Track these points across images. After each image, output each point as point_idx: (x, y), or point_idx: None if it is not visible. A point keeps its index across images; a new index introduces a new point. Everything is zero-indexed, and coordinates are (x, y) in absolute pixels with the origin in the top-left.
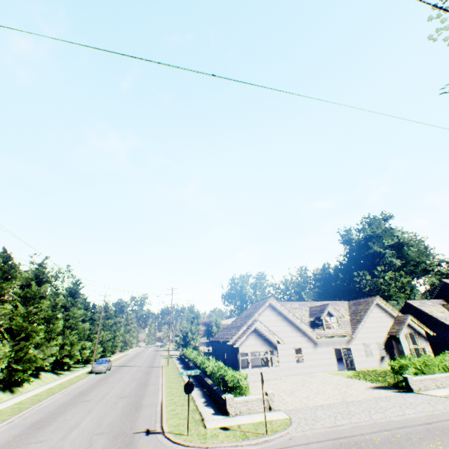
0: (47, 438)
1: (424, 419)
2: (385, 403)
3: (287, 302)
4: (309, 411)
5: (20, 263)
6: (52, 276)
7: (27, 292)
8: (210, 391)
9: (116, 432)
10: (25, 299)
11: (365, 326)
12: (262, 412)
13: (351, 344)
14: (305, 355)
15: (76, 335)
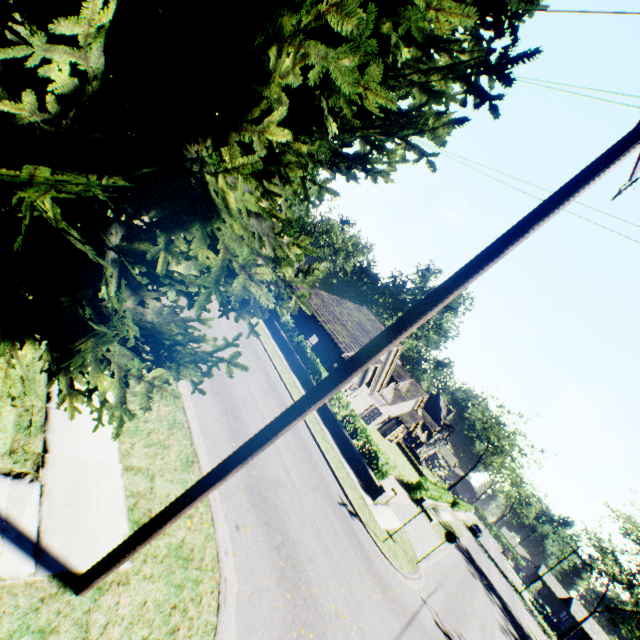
0: (276, 472)
1: (446, 565)
2: (421, 525)
3: None
4: (402, 518)
5: None
6: None
7: None
8: (325, 415)
9: (325, 493)
10: None
11: (399, 404)
12: (385, 506)
13: (382, 407)
14: (359, 395)
15: None
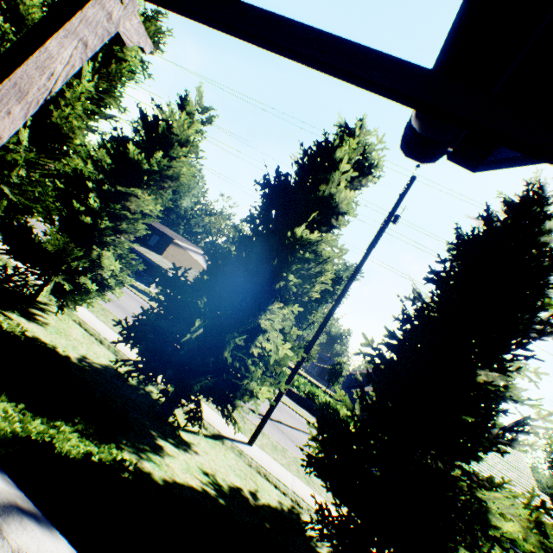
0: None
1: None
2: None
3: None
4: None
5: None
6: None
7: None
8: None
9: None
10: None
11: None
12: None
13: None
14: None
15: None
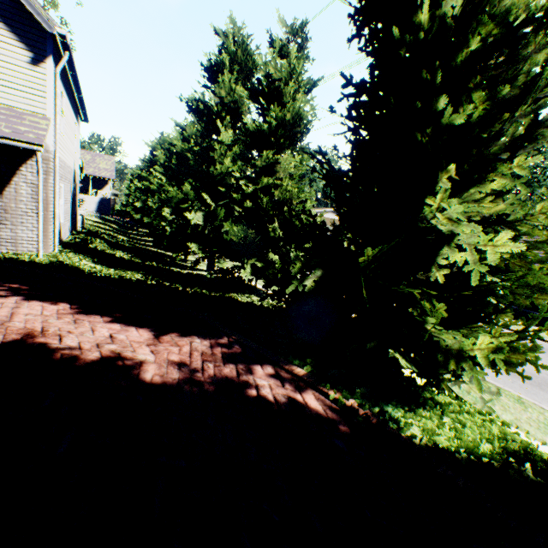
0: None
1: None
2: None
3: None
4: None
5: None
6: None
7: None
8: None
9: None
10: None
11: None
12: None
13: None
14: None
15: None
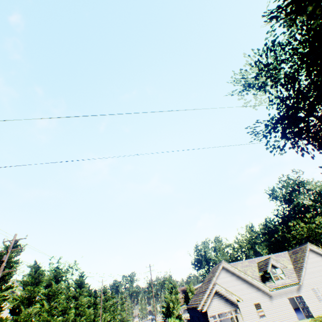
0: None
1: None
2: None
3: (238, 262)
4: None
5: (45, 269)
6: (65, 271)
7: (49, 291)
8: None
9: None
10: (48, 296)
11: (308, 272)
12: None
13: (301, 291)
14: (264, 309)
15: (84, 321)
